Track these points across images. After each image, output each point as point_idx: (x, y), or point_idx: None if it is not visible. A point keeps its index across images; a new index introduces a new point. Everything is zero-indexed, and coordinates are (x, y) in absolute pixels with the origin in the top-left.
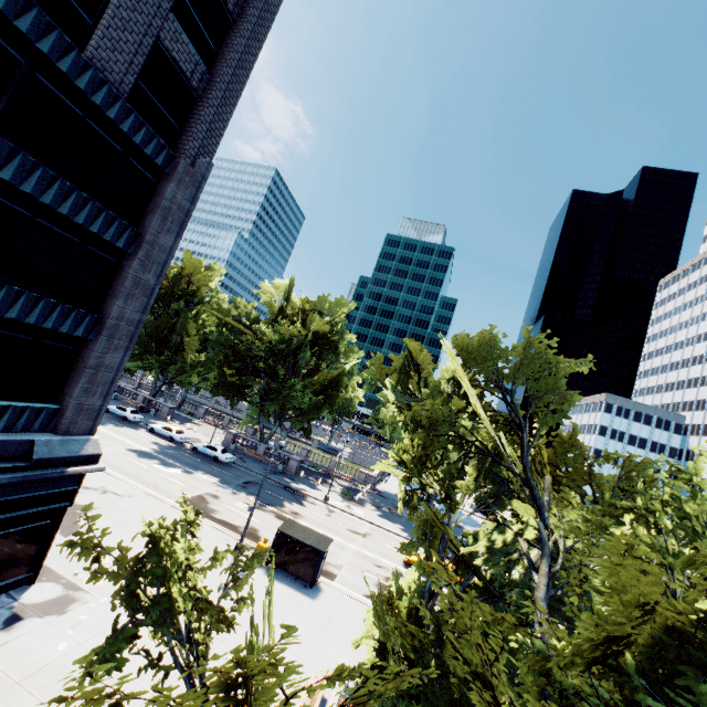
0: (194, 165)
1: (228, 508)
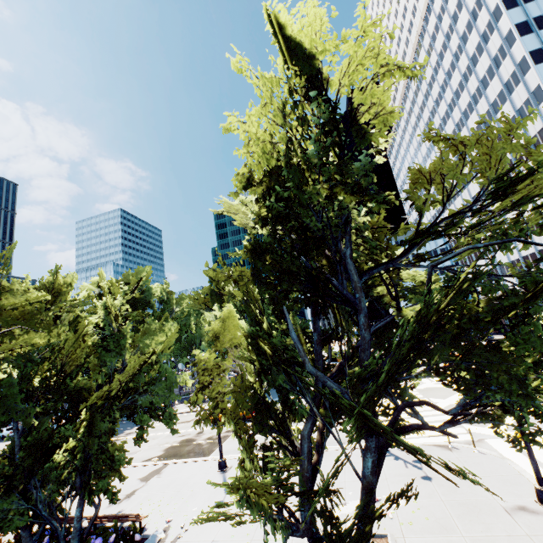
0: None
1: None
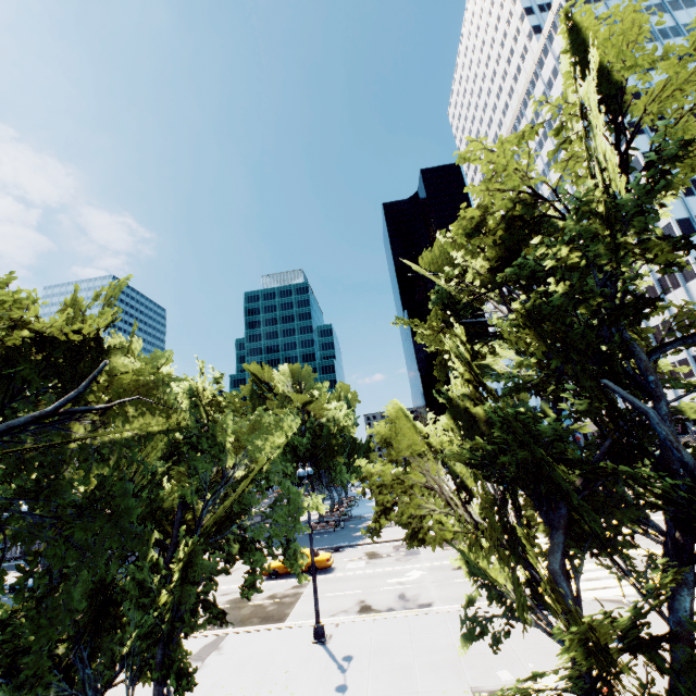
0: None
1: None
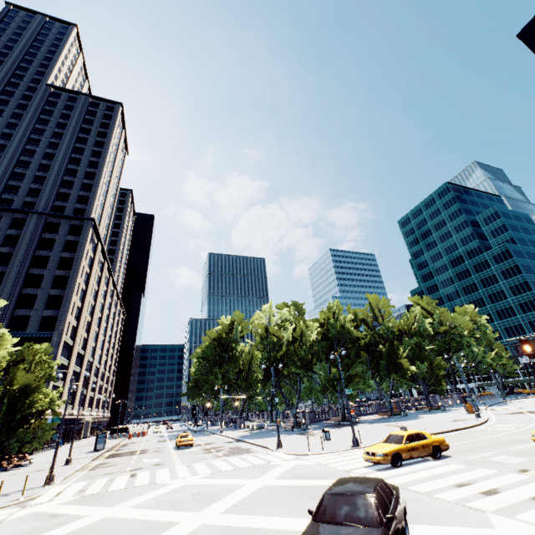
0: (58, 330)
1: (142, 442)
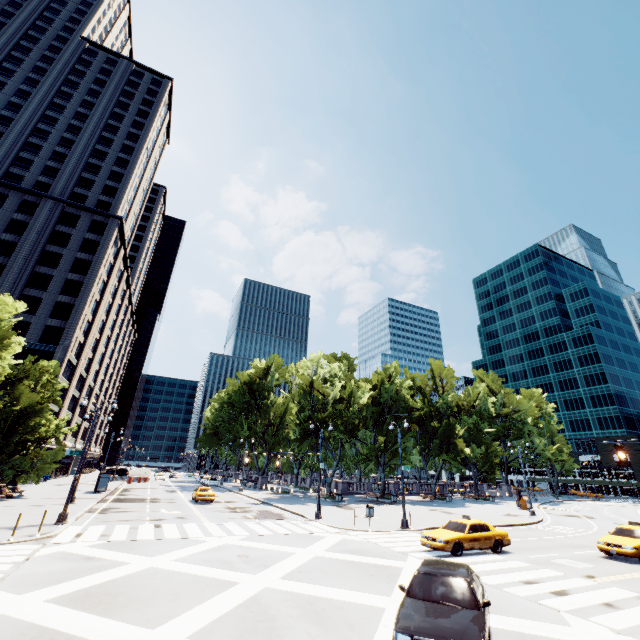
0: (63, 345)
1: (146, 489)
